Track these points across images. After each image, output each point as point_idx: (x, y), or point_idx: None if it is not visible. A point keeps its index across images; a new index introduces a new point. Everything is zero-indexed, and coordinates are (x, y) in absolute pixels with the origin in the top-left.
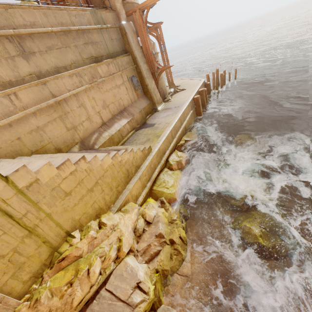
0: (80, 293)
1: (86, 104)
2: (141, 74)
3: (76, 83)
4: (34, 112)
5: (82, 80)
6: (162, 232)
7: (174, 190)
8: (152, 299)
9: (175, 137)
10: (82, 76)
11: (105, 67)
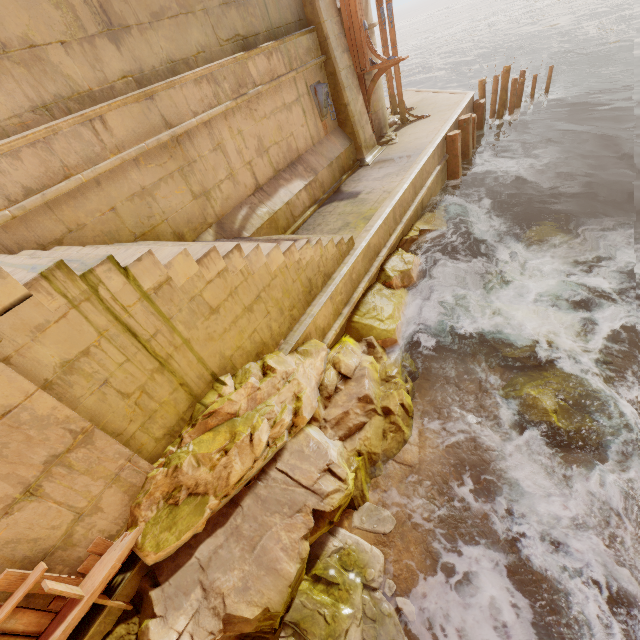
0: (240, 466)
1: (226, 144)
2: (336, 78)
3: (208, 97)
4: (136, 159)
5: (219, 91)
6: (369, 393)
7: (394, 325)
8: (351, 491)
9: (401, 222)
10: (219, 82)
11: (262, 61)
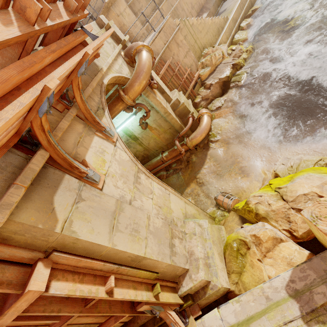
0: (214, 61)
1: (184, 8)
2: None
3: None
4: None
5: None
6: (241, 48)
7: (246, 36)
8: (240, 62)
9: (243, 9)
10: None
11: None
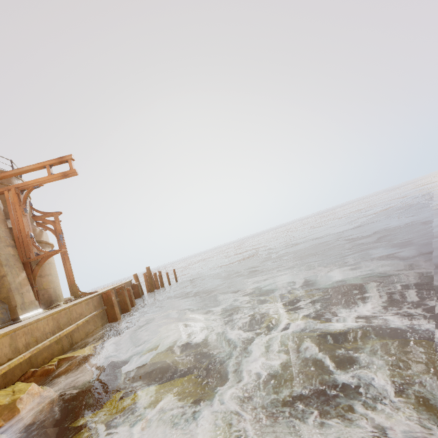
0: None
1: None
2: None
3: None
4: None
5: None
6: None
7: None
8: None
9: (28, 350)
10: None
11: None
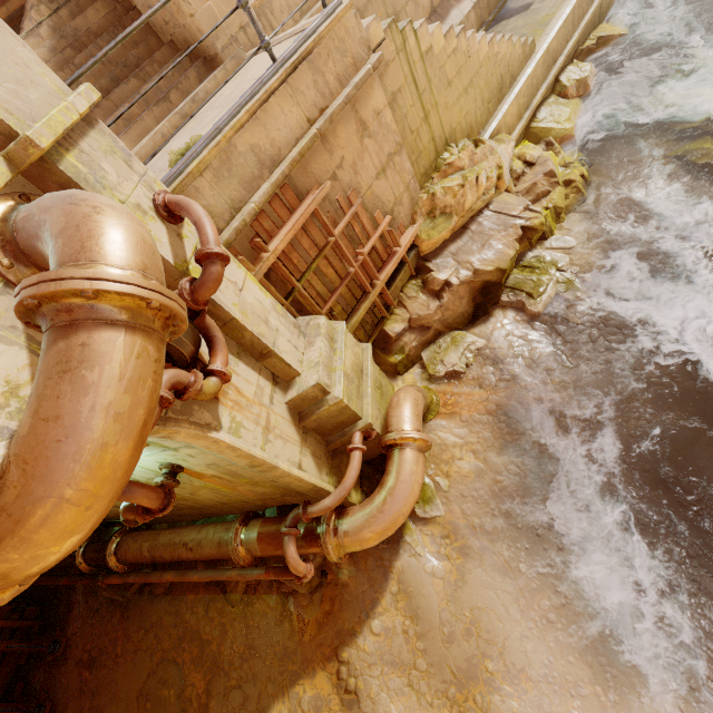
0: (470, 198)
1: None
2: None
3: None
4: None
5: None
6: (553, 169)
7: (572, 124)
8: (544, 224)
9: (579, 27)
10: None
11: None
